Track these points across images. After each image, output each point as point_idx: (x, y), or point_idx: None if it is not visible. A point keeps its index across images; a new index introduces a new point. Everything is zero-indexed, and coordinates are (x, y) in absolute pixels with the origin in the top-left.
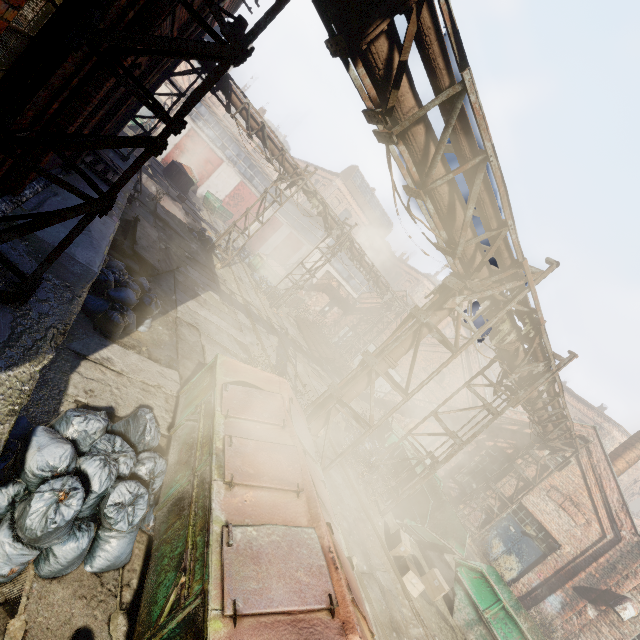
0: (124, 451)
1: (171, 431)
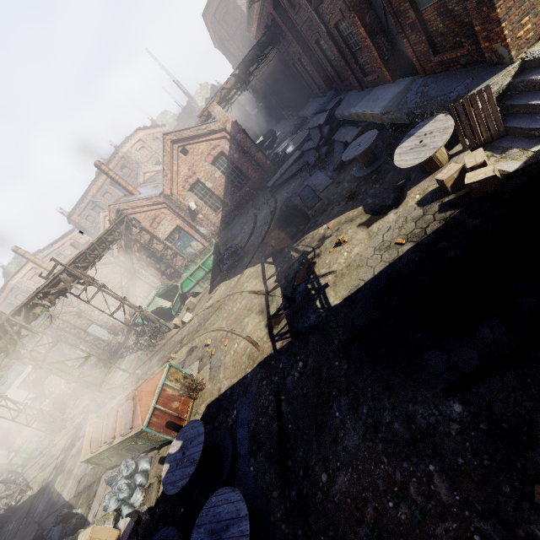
0: (117, 480)
1: (119, 464)
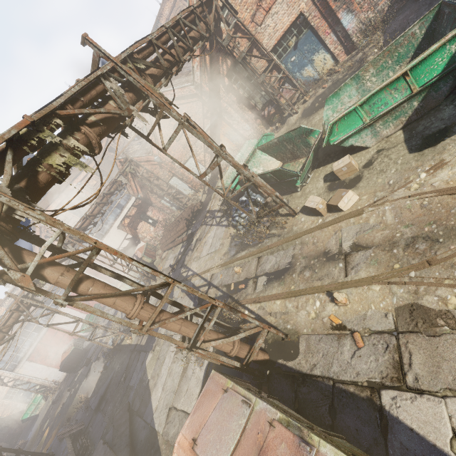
0: None
1: None
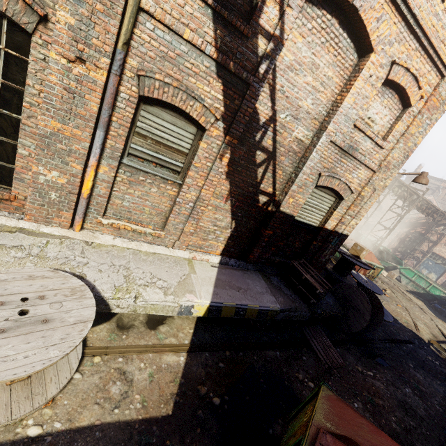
0: None
1: None
